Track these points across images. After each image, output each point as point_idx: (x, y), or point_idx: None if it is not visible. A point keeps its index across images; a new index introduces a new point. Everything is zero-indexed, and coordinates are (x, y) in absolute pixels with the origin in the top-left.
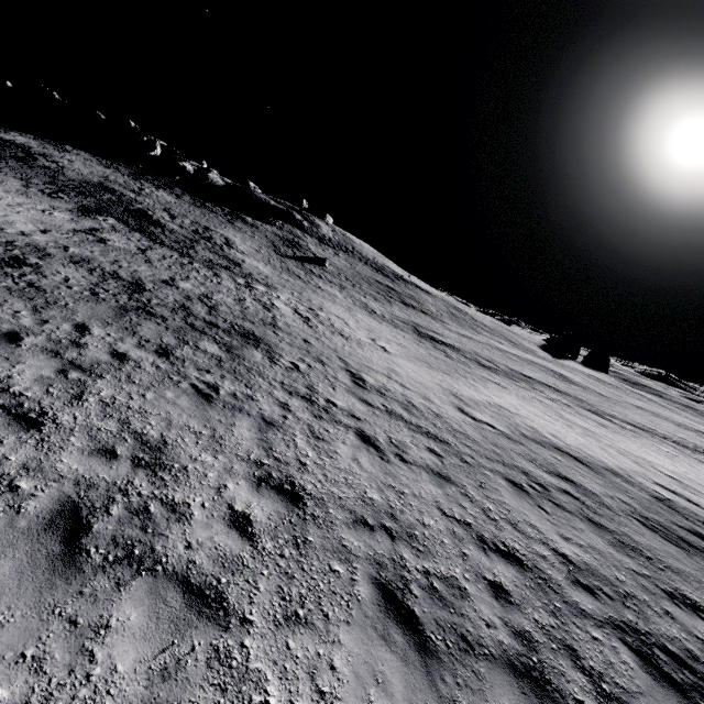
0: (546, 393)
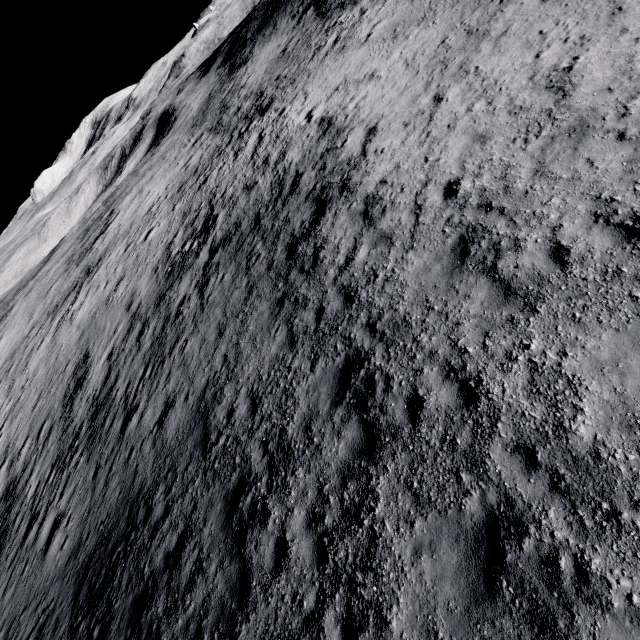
0: None
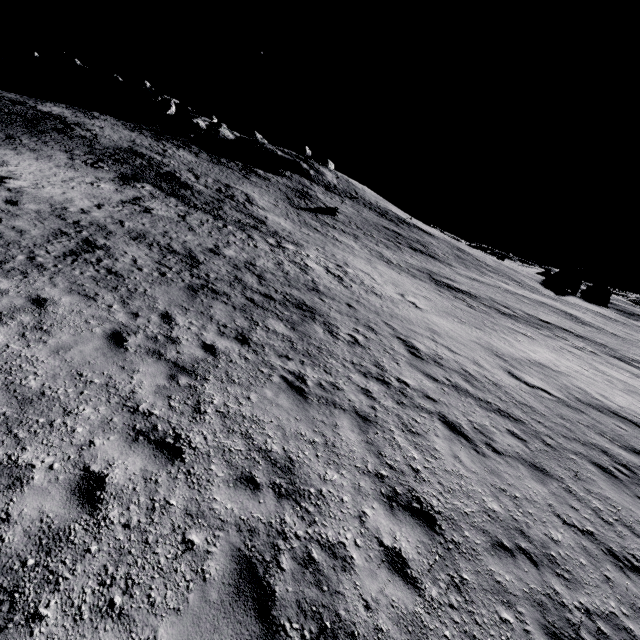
0: (569, 340)
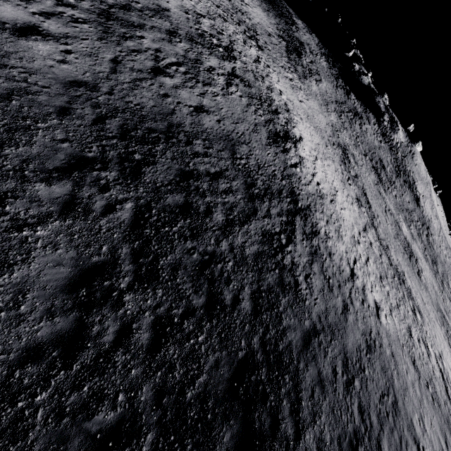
0: (351, 182)
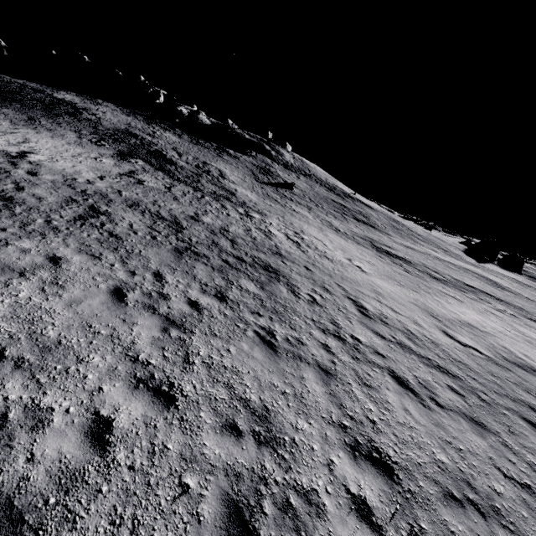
0: (492, 303)
